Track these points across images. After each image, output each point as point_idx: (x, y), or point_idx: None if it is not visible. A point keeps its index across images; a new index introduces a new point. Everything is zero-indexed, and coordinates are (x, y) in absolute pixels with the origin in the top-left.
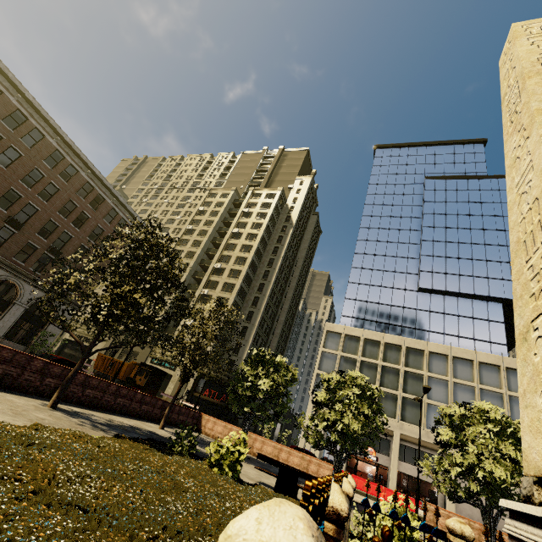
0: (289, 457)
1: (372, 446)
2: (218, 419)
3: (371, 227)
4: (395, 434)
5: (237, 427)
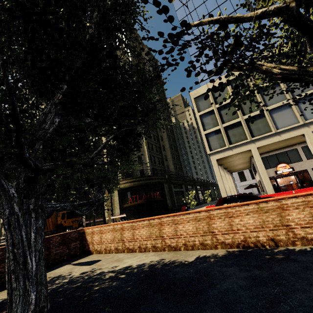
0: (232, 223)
1: (282, 162)
2: (101, 225)
3: (184, 3)
4: (307, 136)
5: (128, 221)
